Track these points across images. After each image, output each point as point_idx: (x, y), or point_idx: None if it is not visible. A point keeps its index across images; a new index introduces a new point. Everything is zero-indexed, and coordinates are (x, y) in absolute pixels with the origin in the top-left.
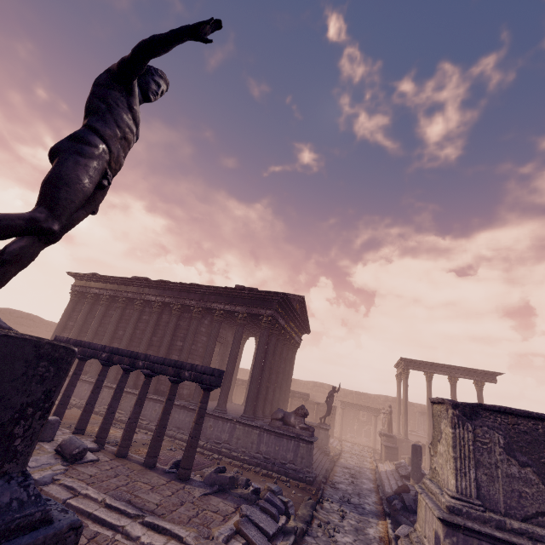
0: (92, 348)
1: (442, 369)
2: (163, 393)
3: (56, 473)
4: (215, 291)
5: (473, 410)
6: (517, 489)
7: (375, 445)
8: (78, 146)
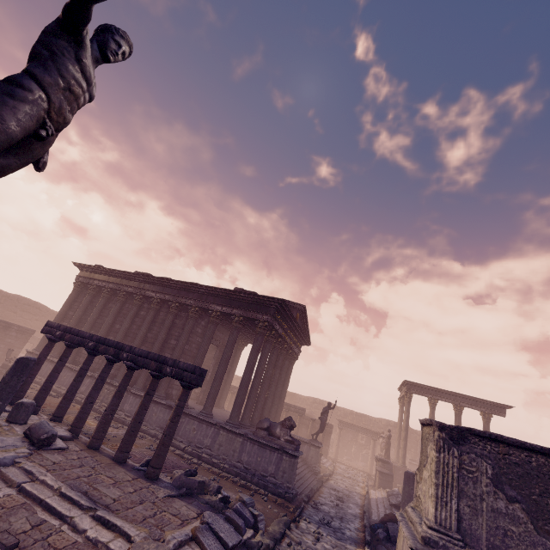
0: (80, 336)
1: (447, 396)
2: None
3: (19, 455)
4: (213, 292)
5: (462, 434)
6: (502, 526)
7: (371, 471)
8: (10, 87)
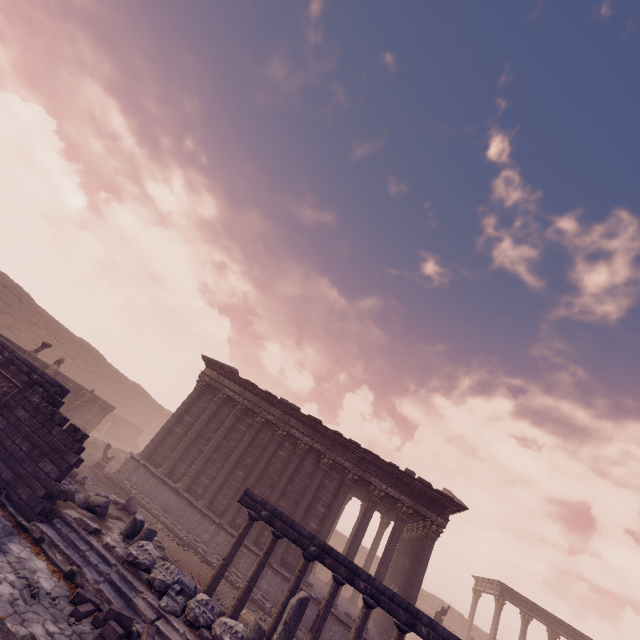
0: (296, 530)
1: (544, 616)
2: (291, 568)
3: None
4: (379, 463)
5: None
6: None
7: None
8: None
